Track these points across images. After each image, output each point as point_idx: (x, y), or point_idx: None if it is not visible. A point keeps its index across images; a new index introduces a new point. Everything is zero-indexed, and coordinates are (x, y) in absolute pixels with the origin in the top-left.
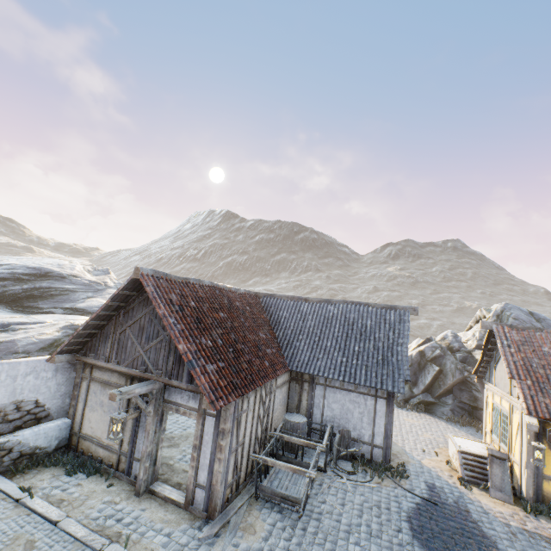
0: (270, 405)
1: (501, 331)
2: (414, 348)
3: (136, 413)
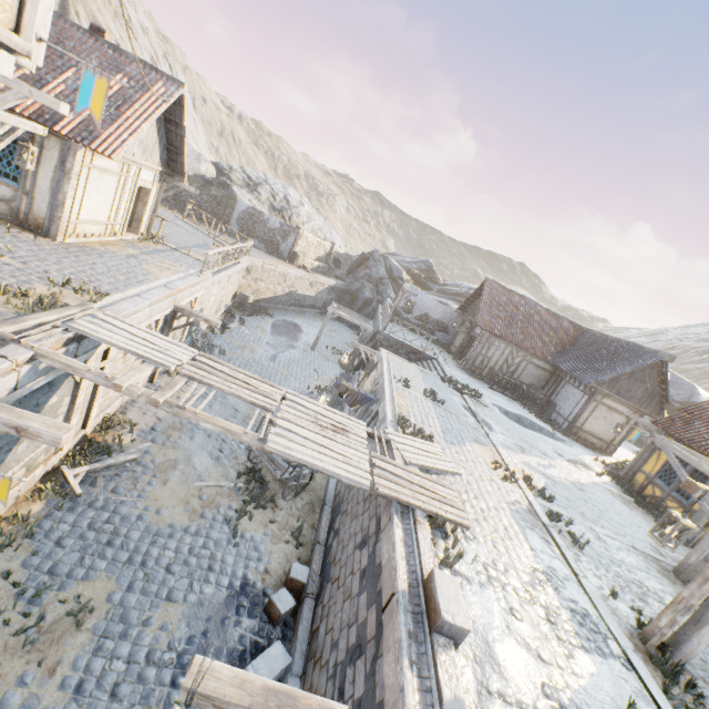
0: (520, 365)
1: None
2: None
3: (464, 332)
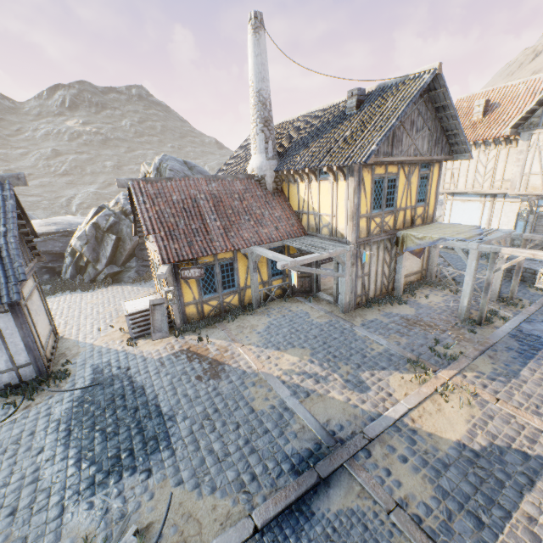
0: None
1: (137, 188)
2: (89, 221)
3: None
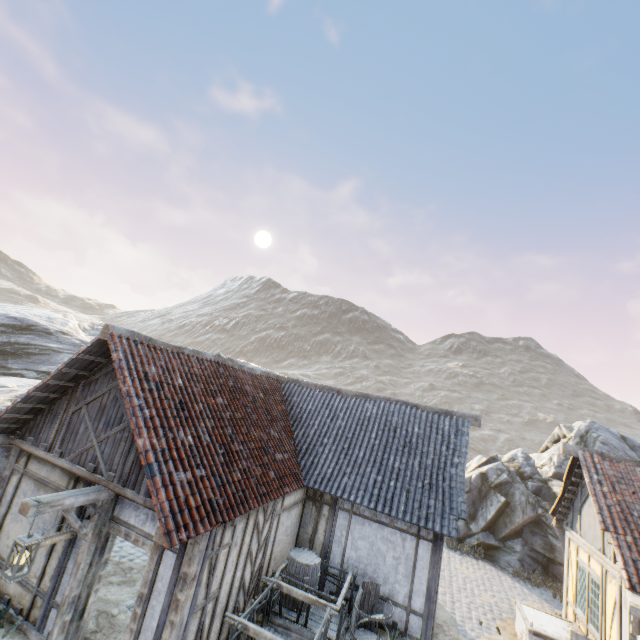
0: (270, 536)
1: (589, 461)
2: (474, 468)
3: (67, 534)
